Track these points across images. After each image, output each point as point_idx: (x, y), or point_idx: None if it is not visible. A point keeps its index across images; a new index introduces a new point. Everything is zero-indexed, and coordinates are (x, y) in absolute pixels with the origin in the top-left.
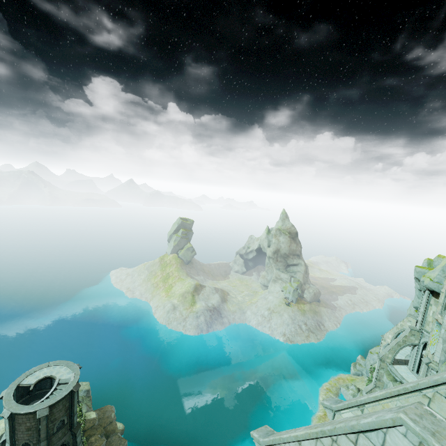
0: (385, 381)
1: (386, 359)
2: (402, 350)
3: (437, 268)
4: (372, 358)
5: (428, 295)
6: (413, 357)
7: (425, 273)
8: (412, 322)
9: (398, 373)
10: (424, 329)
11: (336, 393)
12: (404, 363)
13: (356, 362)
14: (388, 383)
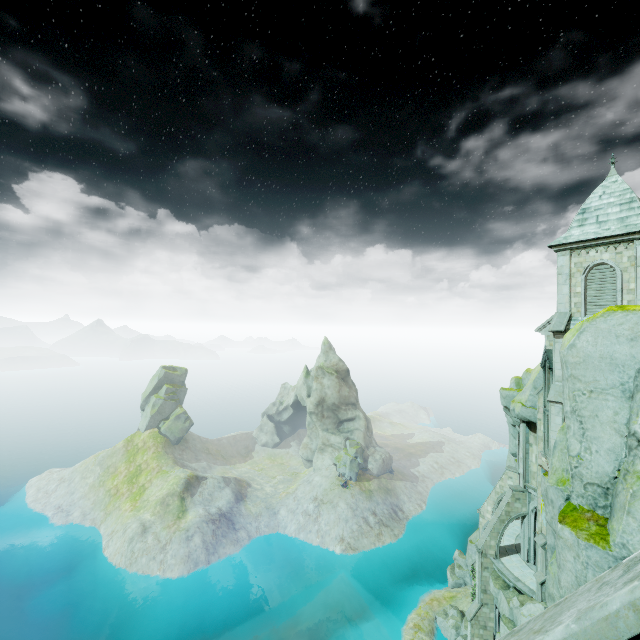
0: (493, 592)
1: (488, 550)
2: (509, 528)
3: (527, 386)
4: (474, 551)
5: (524, 431)
6: (525, 537)
7: (514, 397)
8: (514, 478)
9: (510, 572)
10: (530, 487)
11: (429, 630)
12: (515, 551)
13: (454, 562)
14: (498, 595)
